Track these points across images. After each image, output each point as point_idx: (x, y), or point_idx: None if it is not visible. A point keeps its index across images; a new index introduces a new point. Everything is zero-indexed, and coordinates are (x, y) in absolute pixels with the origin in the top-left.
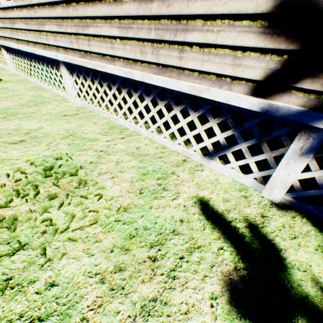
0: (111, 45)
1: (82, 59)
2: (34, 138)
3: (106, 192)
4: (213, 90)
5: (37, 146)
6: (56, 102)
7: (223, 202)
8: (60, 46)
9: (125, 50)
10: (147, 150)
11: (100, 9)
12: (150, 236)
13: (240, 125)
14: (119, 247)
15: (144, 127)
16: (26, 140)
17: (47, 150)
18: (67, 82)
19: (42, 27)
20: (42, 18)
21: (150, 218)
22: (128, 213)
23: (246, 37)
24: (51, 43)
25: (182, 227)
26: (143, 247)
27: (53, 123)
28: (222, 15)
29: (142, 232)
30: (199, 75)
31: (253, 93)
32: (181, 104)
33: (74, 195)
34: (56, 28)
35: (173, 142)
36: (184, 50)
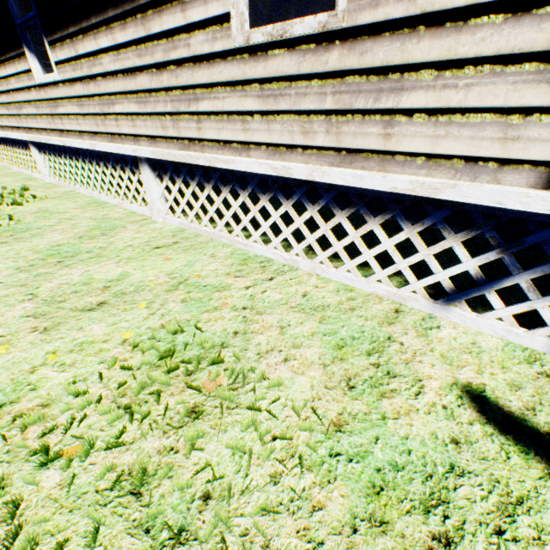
0: (243, 126)
1: (185, 153)
2: (120, 296)
3: (287, 391)
4: (464, 186)
5: (130, 310)
6: (134, 224)
7: (511, 391)
8: (142, 135)
9: (272, 131)
10: (323, 298)
11: (223, 71)
12: (413, 485)
13: (517, 242)
14: (364, 517)
15: (303, 255)
16: (108, 301)
17: (150, 316)
18: (152, 190)
19: (108, 107)
20: (109, 95)
21: (394, 442)
22: (348, 435)
23: (531, 90)
24: (124, 131)
25: (464, 457)
26: (410, 513)
27: (143, 263)
28: (478, 59)
29: (393, 477)
30: (427, 161)
31: (548, 185)
32: (385, 212)
33: (231, 405)
34: (135, 107)
35: (367, 278)
36: (394, 122)
